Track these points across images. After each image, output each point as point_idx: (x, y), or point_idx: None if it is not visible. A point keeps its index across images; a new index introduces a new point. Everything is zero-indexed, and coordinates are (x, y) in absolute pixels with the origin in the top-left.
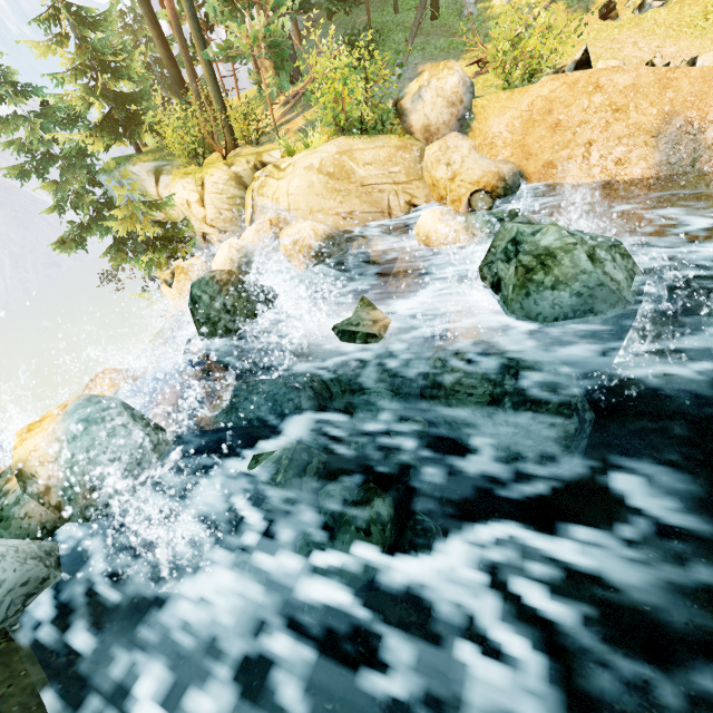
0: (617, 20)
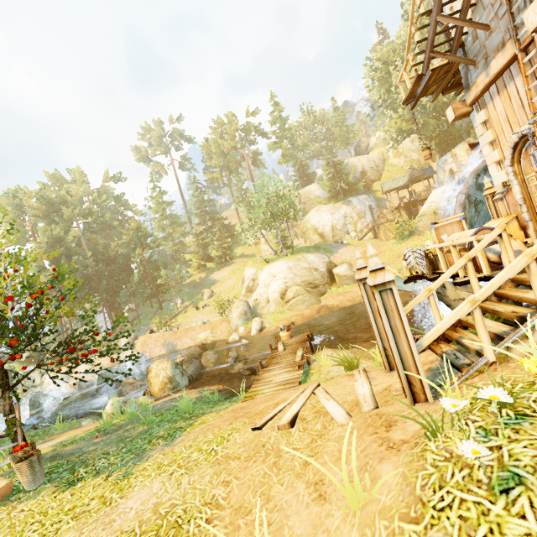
0: (199, 310)
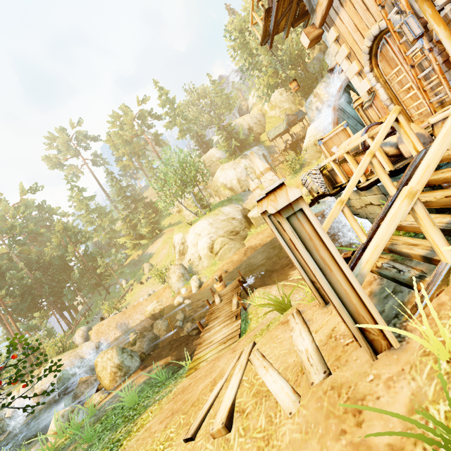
0: (144, 284)
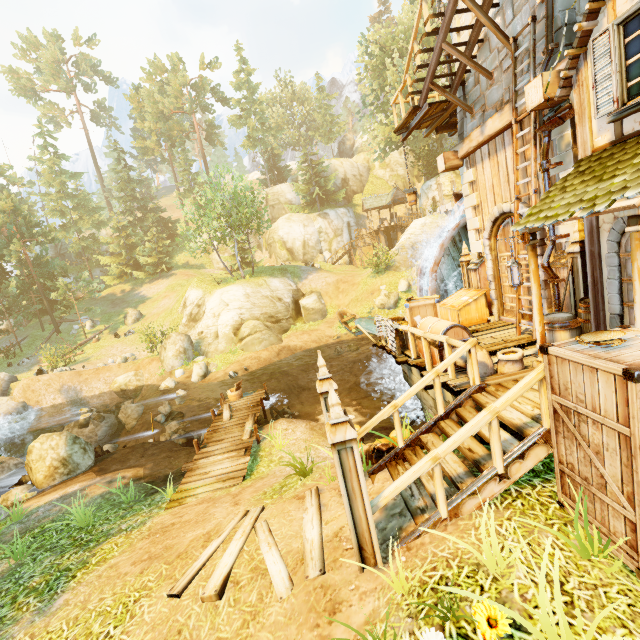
0: (120, 338)
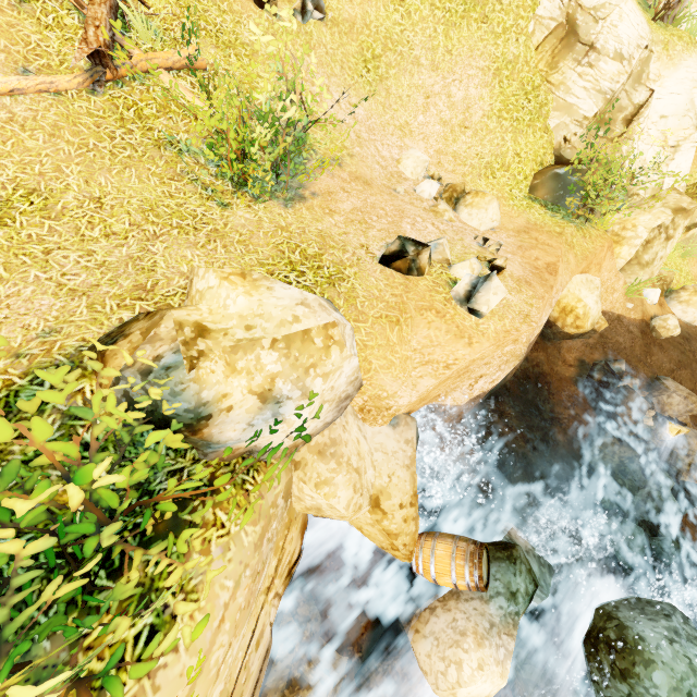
0: (279, 18)
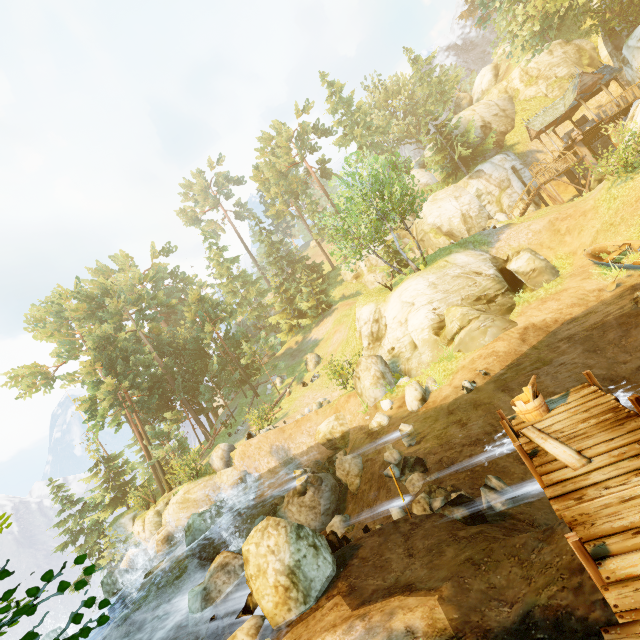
0: (307, 386)
